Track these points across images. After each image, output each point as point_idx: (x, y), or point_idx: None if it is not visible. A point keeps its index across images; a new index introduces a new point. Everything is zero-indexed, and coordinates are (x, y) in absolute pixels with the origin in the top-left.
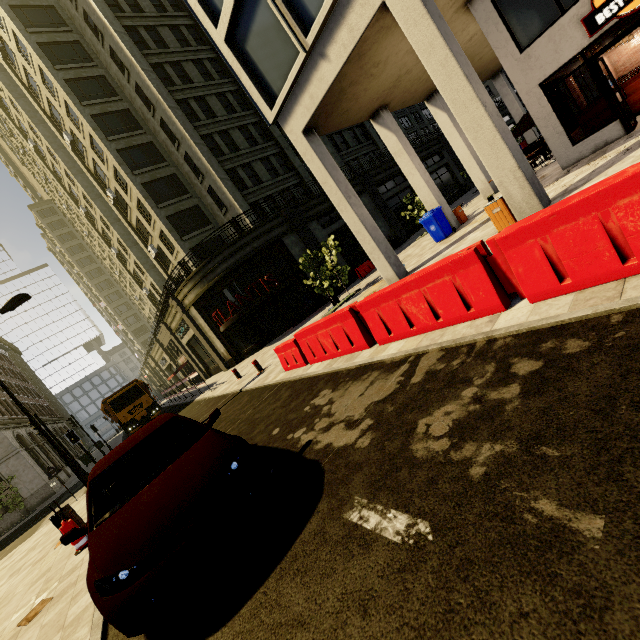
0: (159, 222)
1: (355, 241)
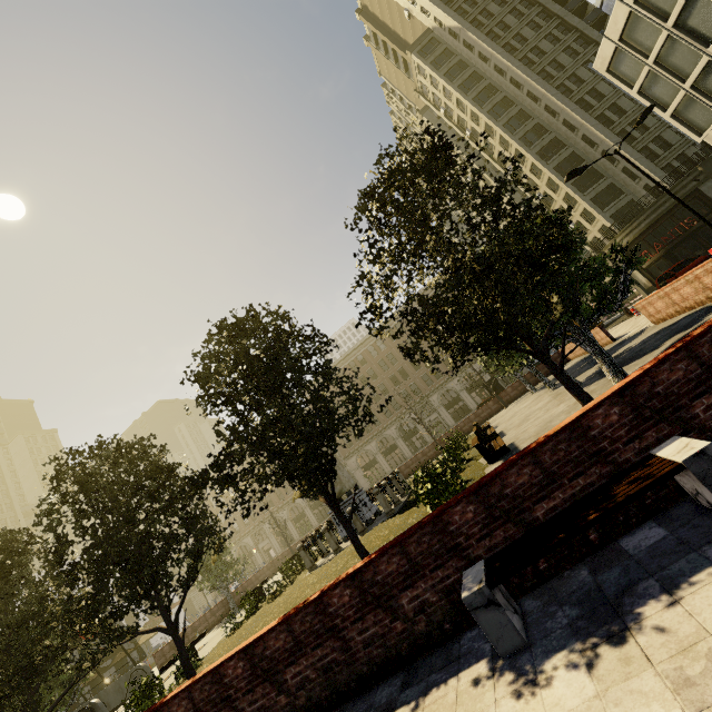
0: (585, 205)
1: None
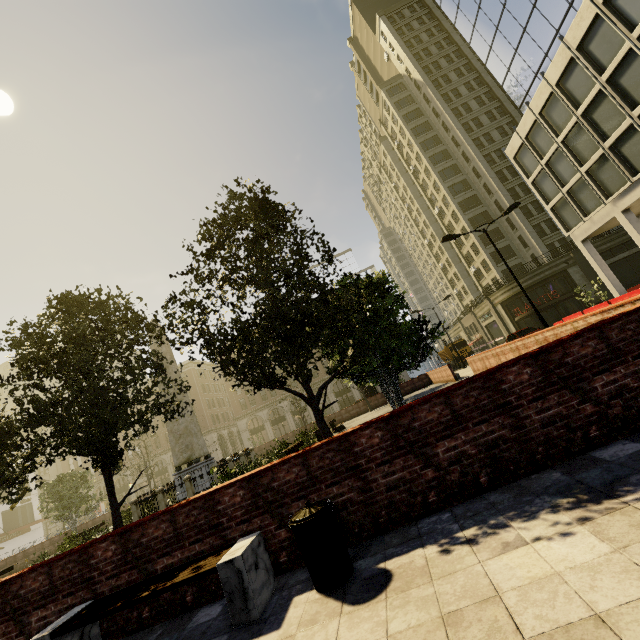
0: (485, 256)
1: (633, 269)
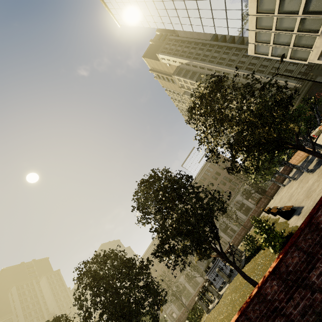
0: None
1: None
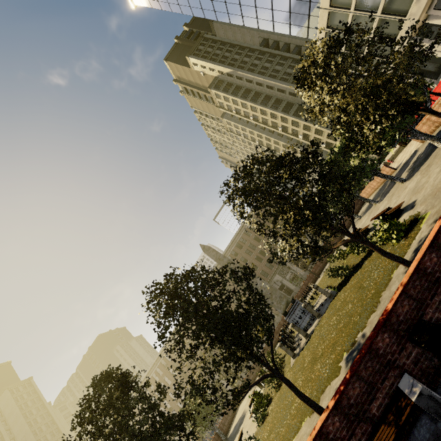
0: (328, 131)
1: None
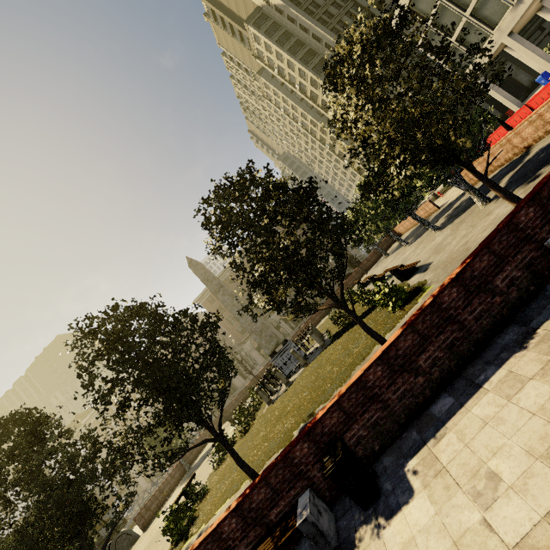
0: None
1: None
